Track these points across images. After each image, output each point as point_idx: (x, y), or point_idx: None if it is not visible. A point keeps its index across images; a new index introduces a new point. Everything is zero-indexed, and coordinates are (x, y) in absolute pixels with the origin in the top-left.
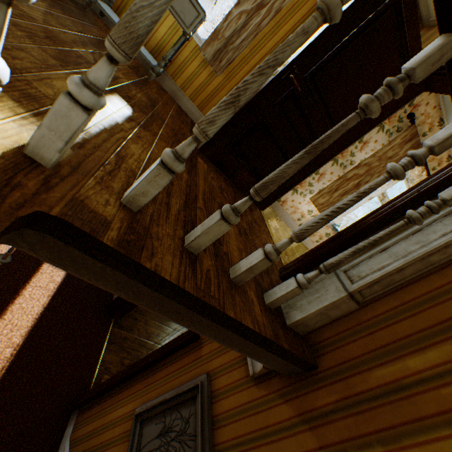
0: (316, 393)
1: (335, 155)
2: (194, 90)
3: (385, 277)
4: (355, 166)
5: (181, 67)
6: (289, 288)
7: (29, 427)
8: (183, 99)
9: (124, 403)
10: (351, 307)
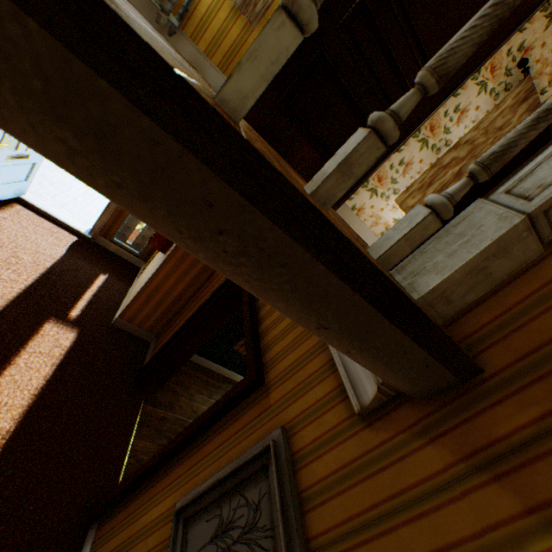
0: (491, 413)
1: (430, 112)
2: (224, 55)
3: None
4: (453, 146)
5: (203, 23)
6: (416, 220)
7: (24, 551)
8: (211, 69)
9: (160, 499)
10: (529, 252)
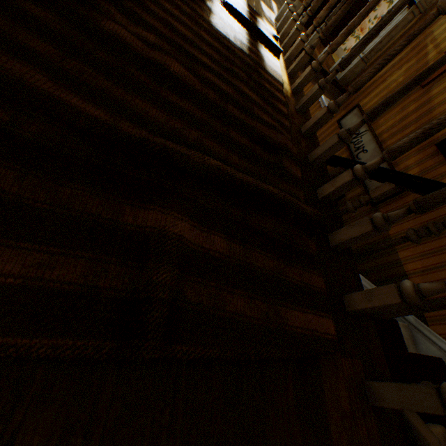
0: (347, 101)
1: None
2: None
3: (375, 48)
4: None
5: None
6: (338, 62)
7: None
8: None
9: None
10: (363, 67)
